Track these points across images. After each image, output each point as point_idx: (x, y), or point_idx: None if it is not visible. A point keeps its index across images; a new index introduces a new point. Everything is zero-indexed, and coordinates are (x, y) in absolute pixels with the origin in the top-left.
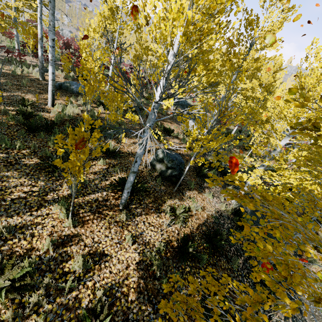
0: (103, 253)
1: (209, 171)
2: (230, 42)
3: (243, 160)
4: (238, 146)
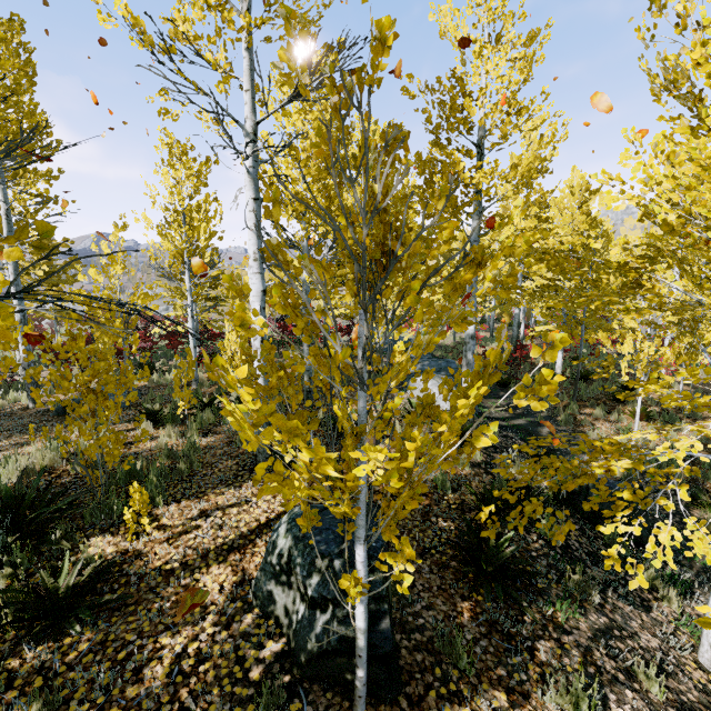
0: None
1: (528, 527)
2: (420, 156)
3: (643, 453)
4: (592, 398)
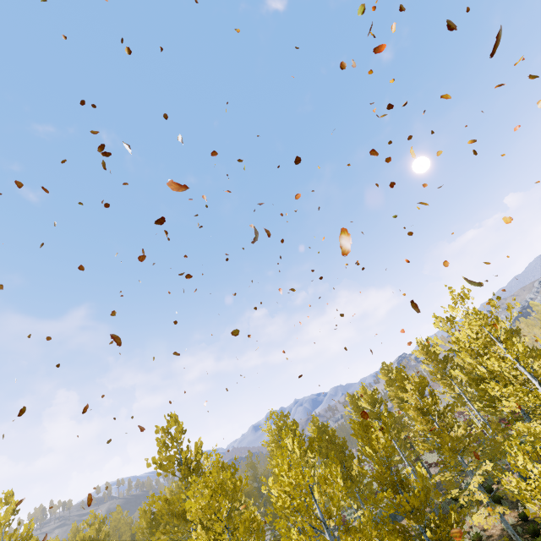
0: (486, 529)
1: None
2: None
3: None
4: None
